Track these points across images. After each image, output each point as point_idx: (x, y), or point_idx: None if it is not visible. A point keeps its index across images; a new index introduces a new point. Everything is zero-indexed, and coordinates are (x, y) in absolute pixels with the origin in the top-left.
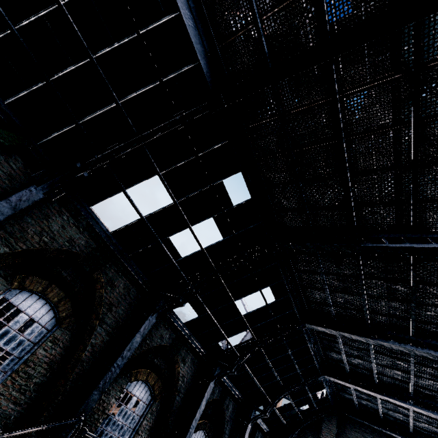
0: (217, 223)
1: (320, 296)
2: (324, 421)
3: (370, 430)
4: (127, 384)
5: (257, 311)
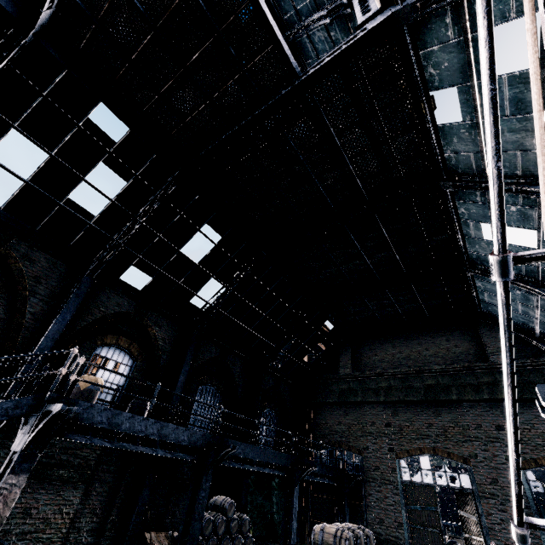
0: (110, 167)
1: (259, 217)
2: (341, 351)
3: (378, 338)
4: (97, 351)
5: (210, 254)
